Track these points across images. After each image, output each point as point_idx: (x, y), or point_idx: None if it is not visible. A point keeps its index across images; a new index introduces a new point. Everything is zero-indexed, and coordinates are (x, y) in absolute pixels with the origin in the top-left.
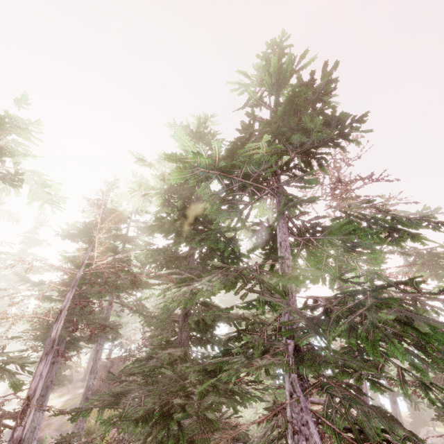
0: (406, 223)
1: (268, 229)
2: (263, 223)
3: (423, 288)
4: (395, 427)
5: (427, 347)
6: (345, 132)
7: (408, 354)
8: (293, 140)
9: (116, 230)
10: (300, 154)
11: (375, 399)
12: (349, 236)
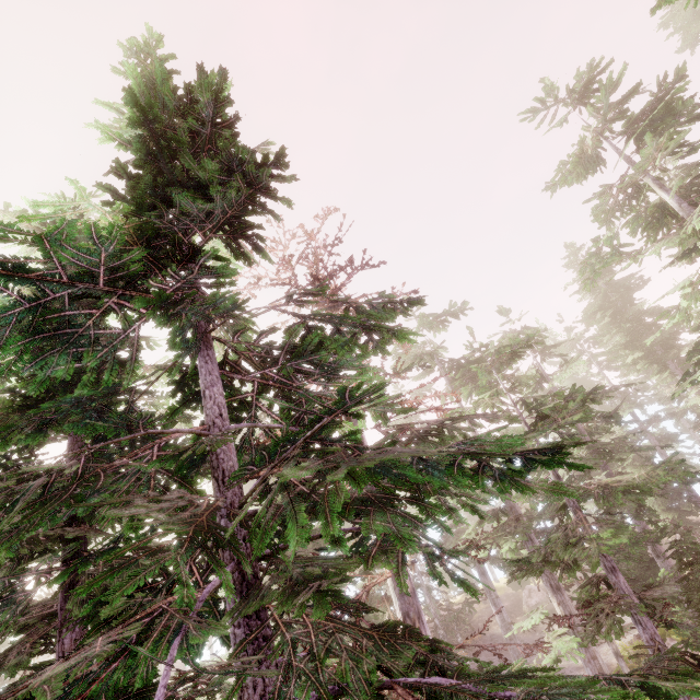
0: (374, 313)
1: (191, 373)
2: (186, 366)
3: (460, 408)
4: (404, 648)
5: (425, 494)
6: (261, 184)
7: (395, 516)
8: (184, 204)
9: None
10: (215, 232)
11: (470, 577)
12: (320, 355)
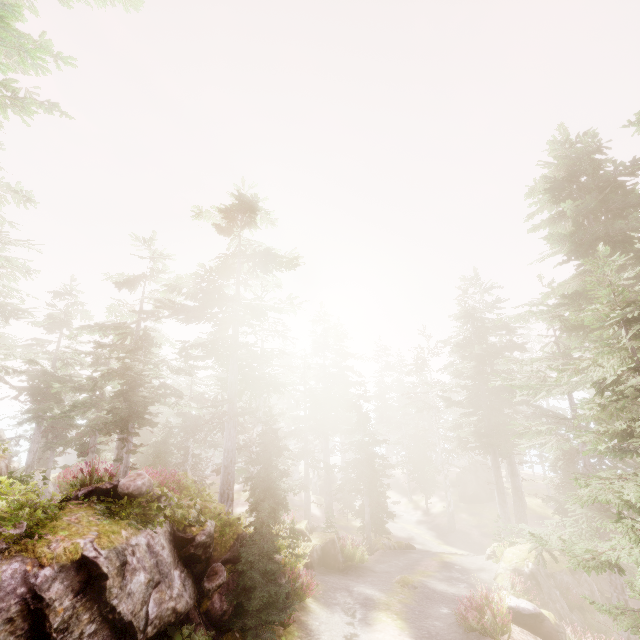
0: None
1: None
2: None
3: None
4: None
5: None
6: None
7: None
8: None
9: (485, 337)
10: None
11: None
12: None
